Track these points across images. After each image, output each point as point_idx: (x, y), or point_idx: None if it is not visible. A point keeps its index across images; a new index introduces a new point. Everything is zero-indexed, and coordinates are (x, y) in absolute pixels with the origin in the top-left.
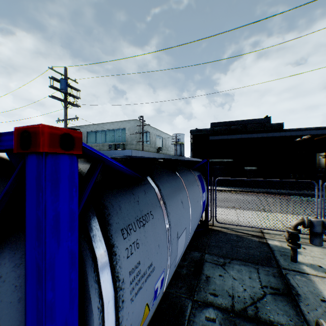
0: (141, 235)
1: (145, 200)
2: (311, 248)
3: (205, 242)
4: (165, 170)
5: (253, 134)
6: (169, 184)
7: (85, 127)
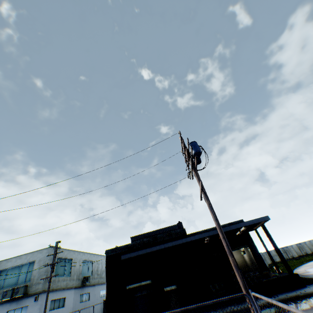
0: None
1: None
2: None
3: None
4: None
5: (161, 244)
6: None
7: None
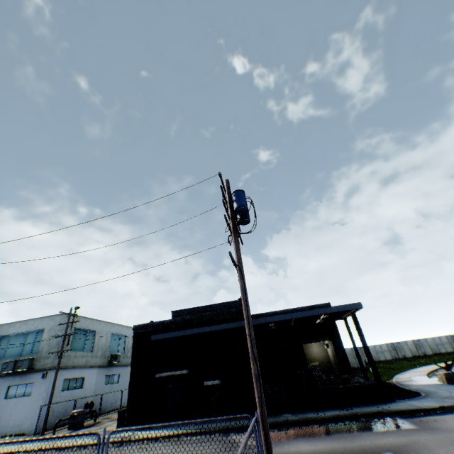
0: None
1: None
2: None
3: None
4: None
5: (206, 326)
6: None
7: None
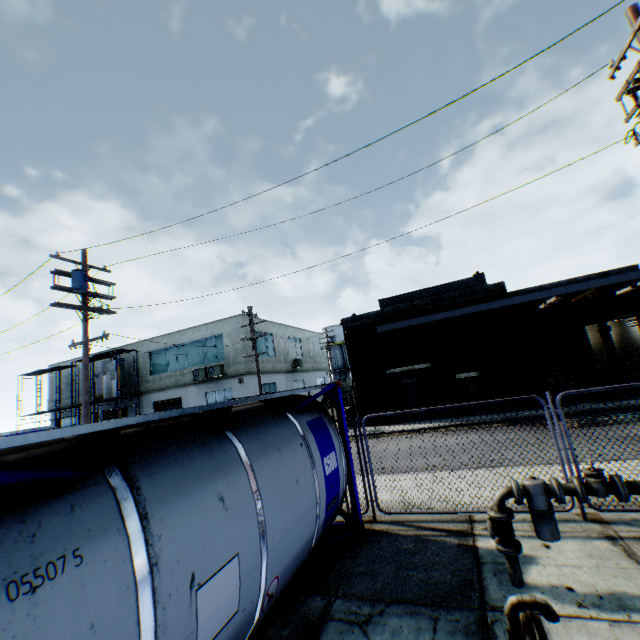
0: (19, 614)
1: (65, 527)
2: (562, 544)
3: (345, 566)
4: (186, 437)
5: (455, 310)
6: (181, 466)
7: (146, 343)
